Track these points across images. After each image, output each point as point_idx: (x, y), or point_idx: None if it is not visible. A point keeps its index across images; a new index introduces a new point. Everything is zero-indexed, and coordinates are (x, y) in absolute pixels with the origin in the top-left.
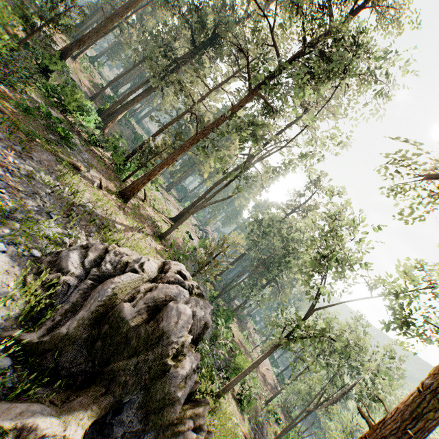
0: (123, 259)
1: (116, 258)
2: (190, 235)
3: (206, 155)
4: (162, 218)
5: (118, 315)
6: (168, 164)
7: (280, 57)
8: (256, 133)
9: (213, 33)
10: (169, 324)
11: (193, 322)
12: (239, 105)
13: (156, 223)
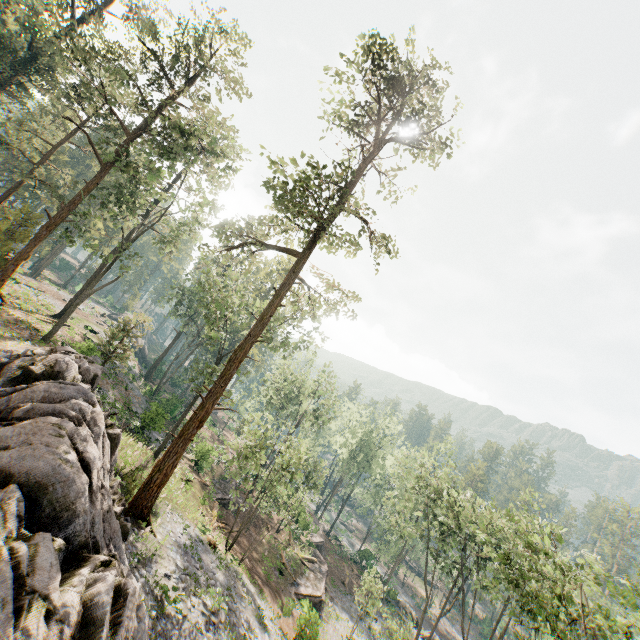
0: (15, 354)
1: (8, 354)
2: (92, 330)
3: (72, 241)
4: (41, 318)
5: (28, 370)
6: (25, 259)
7: (125, 127)
8: (131, 200)
9: (31, 53)
10: (62, 369)
11: (82, 370)
12: (94, 183)
13: (34, 327)
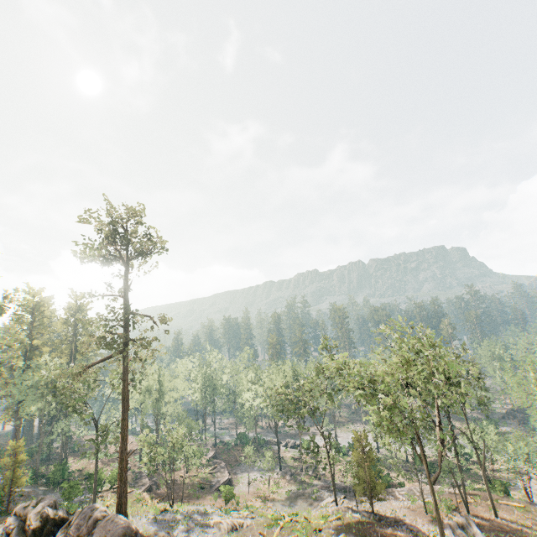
0: None
1: None
2: None
3: None
4: None
5: (33, 529)
6: None
7: None
8: None
9: None
10: (46, 513)
11: (51, 505)
12: None
13: None
